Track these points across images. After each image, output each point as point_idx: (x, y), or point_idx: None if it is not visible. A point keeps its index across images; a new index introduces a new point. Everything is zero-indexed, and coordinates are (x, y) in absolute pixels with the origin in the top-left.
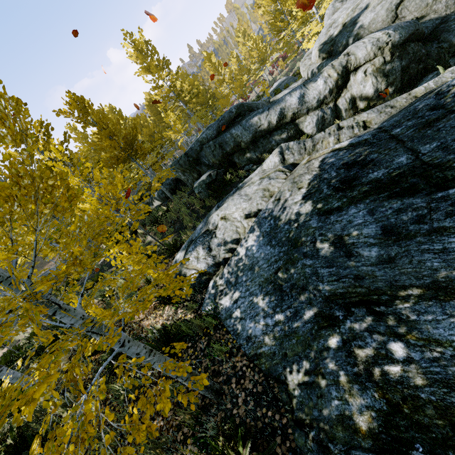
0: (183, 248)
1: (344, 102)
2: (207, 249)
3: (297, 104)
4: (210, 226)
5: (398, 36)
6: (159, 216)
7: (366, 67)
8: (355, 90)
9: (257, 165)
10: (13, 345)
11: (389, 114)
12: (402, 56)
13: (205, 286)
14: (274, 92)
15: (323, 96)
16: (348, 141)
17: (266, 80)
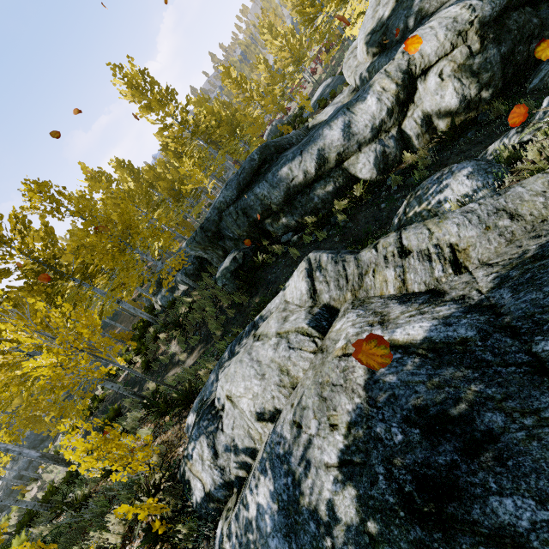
0: (194, 407)
1: (413, 124)
2: (212, 452)
3: (341, 139)
4: (216, 401)
5: (489, 7)
6: (182, 315)
7: (441, 66)
8: (427, 104)
9: (298, 233)
10: (42, 486)
11: (510, 238)
12: (499, 38)
13: (215, 521)
14: (317, 103)
15: (378, 121)
16: (421, 326)
17: (309, 82)
